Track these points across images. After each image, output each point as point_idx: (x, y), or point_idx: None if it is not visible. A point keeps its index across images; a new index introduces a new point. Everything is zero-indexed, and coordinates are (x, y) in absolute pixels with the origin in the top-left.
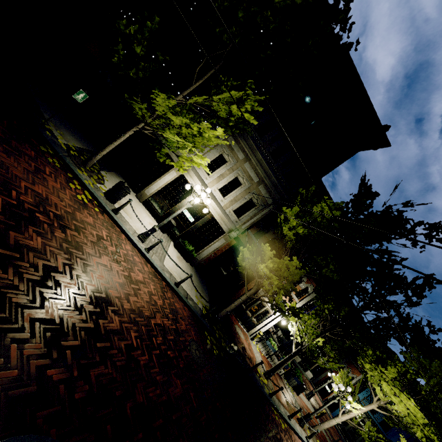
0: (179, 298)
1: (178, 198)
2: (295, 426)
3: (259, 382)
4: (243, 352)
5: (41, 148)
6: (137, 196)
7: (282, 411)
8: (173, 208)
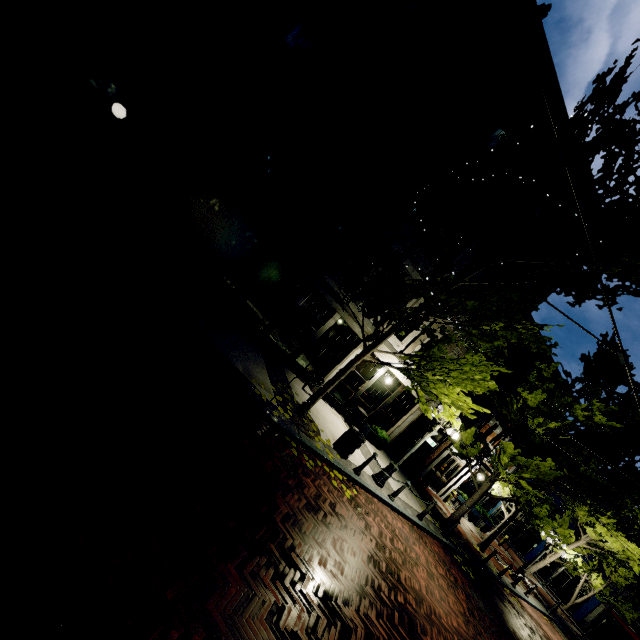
0: (427, 533)
1: (363, 378)
2: (517, 590)
3: (489, 568)
4: (462, 537)
5: (294, 453)
6: (314, 390)
7: (508, 583)
8: (357, 391)
